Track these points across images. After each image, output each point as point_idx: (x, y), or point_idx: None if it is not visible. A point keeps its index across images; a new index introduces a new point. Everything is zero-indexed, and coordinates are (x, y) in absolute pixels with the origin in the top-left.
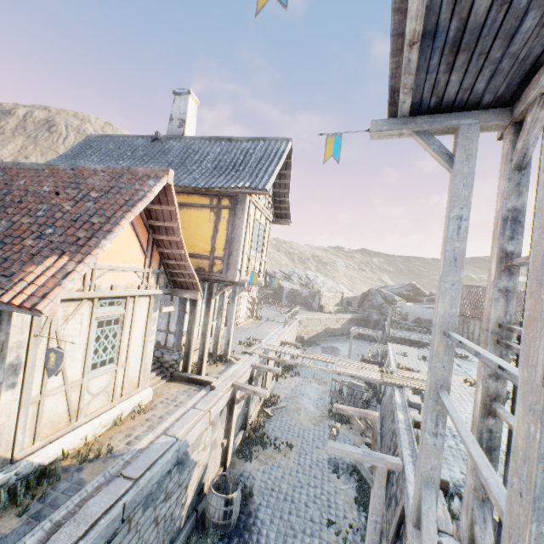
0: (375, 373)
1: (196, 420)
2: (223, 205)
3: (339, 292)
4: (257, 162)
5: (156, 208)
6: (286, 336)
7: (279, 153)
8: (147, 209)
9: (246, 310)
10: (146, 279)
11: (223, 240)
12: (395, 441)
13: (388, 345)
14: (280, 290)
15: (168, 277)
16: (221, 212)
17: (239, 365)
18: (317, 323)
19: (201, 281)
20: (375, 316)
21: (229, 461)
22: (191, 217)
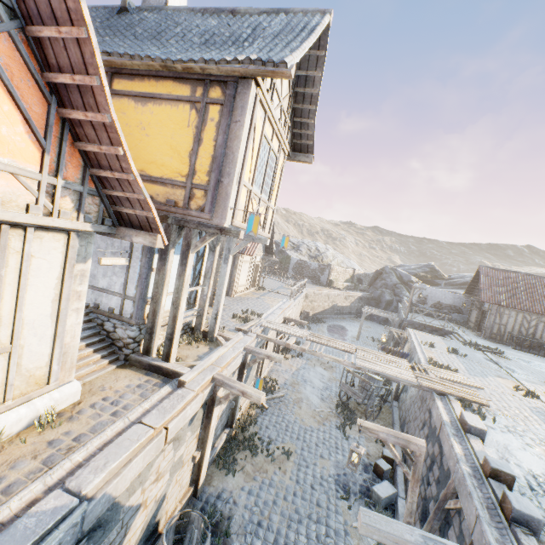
0: (406, 371)
1: (137, 448)
2: (212, 98)
3: (350, 268)
4: (272, 37)
5: (51, 35)
6: (290, 311)
7: (309, 26)
8: (36, 41)
9: (246, 278)
10: (49, 197)
11: (208, 158)
12: (447, 484)
13: (408, 331)
14: (286, 260)
15: (106, 205)
16: (207, 111)
17: (227, 349)
18: (325, 299)
19: (175, 226)
20: (387, 296)
21: (203, 478)
22: (160, 117)
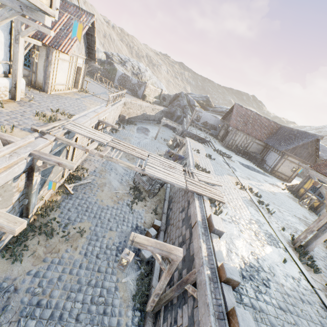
0: (180, 176)
1: None
2: None
3: (159, 89)
4: None
5: None
6: (106, 114)
7: None
8: None
9: (66, 78)
10: None
11: None
12: (190, 272)
13: (186, 140)
14: (113, 71)
15: None
16: None
17: None
18: (138, 108)
19: None
20: (179, 113)
21: None
22: None
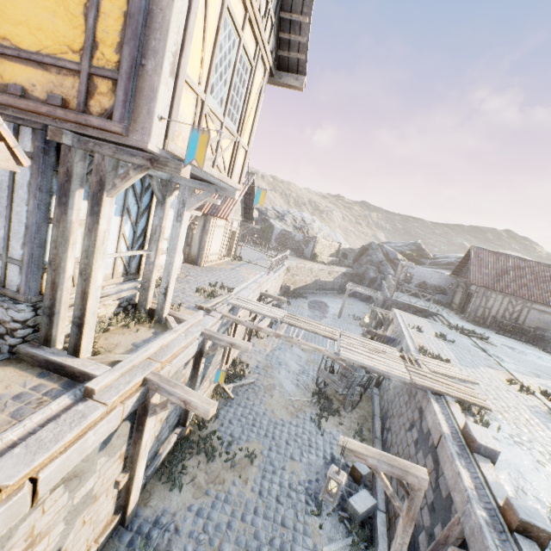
0: (396, 364)
1: None
2: None
3: (335, 242)
4: None
5: None
6: (268, 285)
7: None
8: None
9: (220, 246)
10: None
11: (117, 18)
12: (449, 523)
13: (394, 312)
14: (269, 229)
15: None
16: None
17: (176, 334)
18: (307, 273)
19: (81, 151)
20: (372, 274)
21: (135, 502)
22: None
